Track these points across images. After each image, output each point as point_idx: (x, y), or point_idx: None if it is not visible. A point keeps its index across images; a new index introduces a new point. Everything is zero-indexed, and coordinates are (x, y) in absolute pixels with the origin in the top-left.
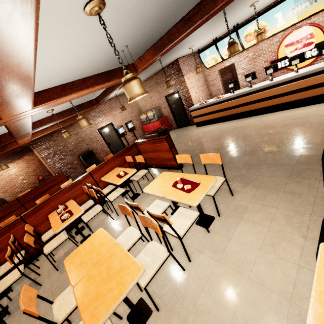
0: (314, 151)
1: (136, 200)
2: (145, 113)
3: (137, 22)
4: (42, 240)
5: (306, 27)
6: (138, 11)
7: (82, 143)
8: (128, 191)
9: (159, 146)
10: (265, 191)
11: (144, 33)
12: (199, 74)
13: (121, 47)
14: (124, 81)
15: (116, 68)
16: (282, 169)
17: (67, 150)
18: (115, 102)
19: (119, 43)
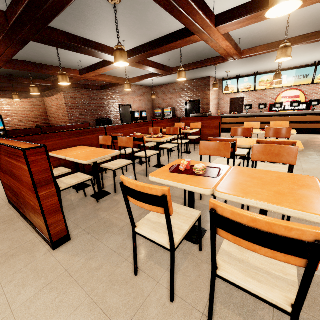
0: (319, 146)
1: (191, 154)
2: (161, 108)
3: (269, 26)
4: (122, 152)
5: (296, 90)
6: (282, 19)
7: (103, 109)
8: (174, 150)
9: (208, 122)
10: (305, 155)
11: (254, 37)
12: (216, 95)
13: (237, 37)
14: (285, 46)
15: (238, 46)
16: (307, 150)
17: (89, 108)
18: (139, 89)
19: (243, 33)
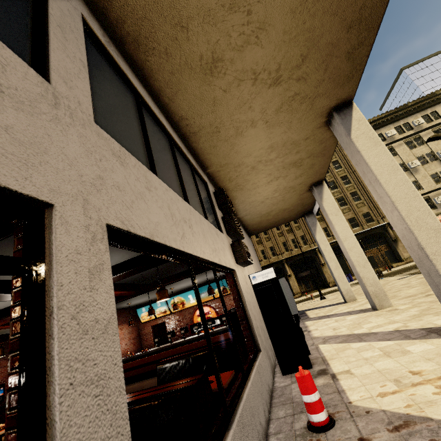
0: None
1: None
2: None
3: None
4: None
5: (206, 306)
6: None
7: None
8: None
9: None
10: None
11: None
12: (134, 326)
13: None
14: None
15: None
16: None
17: None
18: None
19: None
